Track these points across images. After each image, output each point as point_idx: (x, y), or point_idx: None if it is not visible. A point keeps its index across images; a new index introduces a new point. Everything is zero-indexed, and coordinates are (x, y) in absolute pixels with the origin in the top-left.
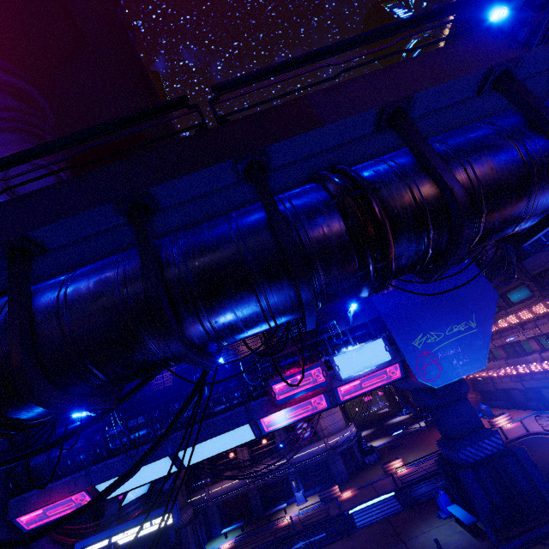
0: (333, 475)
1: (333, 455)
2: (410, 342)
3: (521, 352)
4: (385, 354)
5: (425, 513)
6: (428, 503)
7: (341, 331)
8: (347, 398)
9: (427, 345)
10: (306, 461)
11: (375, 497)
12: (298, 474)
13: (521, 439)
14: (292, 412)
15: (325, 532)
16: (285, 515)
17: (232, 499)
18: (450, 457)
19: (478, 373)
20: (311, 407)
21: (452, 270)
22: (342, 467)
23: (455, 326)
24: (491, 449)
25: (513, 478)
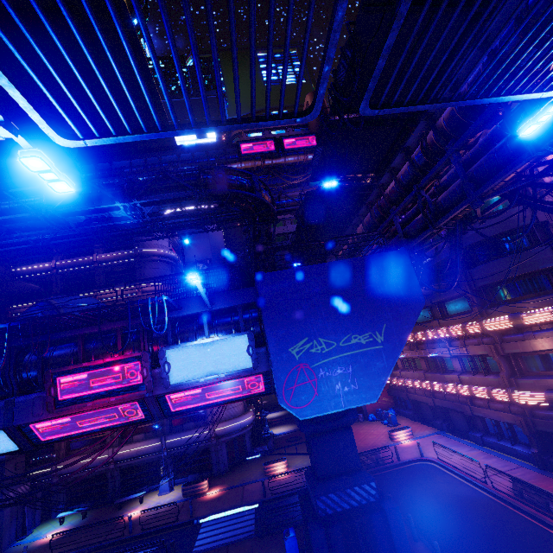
0: (212, 465)
1: (217, 444)
2: (286, 347)
3: (441, 368)
4: (245, 359)
5: (270, 551)
6: (281, 534)
7: (198, 313)
8: (181, 410)
9: (309, 355)
10: (184, 446)
11: (235, 507)
12: (173, 459)
13: (413, 464)
14: (85, 419)
15: (159, 545)
16: (139, 505)
17: (87, 477)
18: (311, 497)
19: (395, 379)
20: (120, 417)
21: (377, 257)
22: (224, 458)
23: (355, 335)
24: (360, 500)
25: (373, 544)
